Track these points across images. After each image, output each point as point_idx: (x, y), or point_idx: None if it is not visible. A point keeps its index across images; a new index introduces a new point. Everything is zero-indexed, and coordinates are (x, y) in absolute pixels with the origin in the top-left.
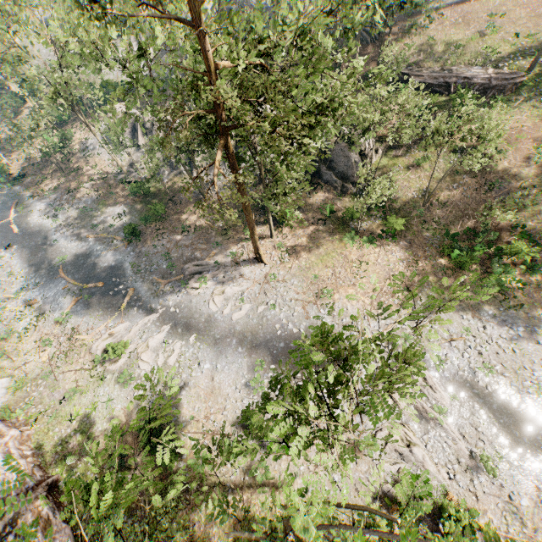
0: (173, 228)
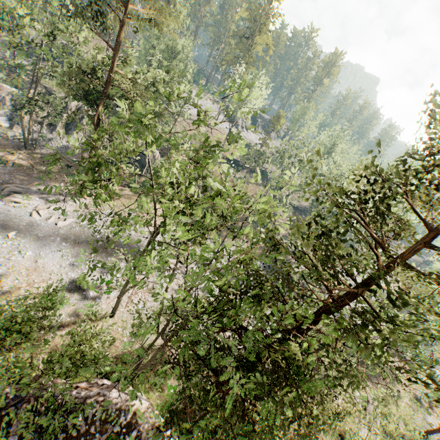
0: None
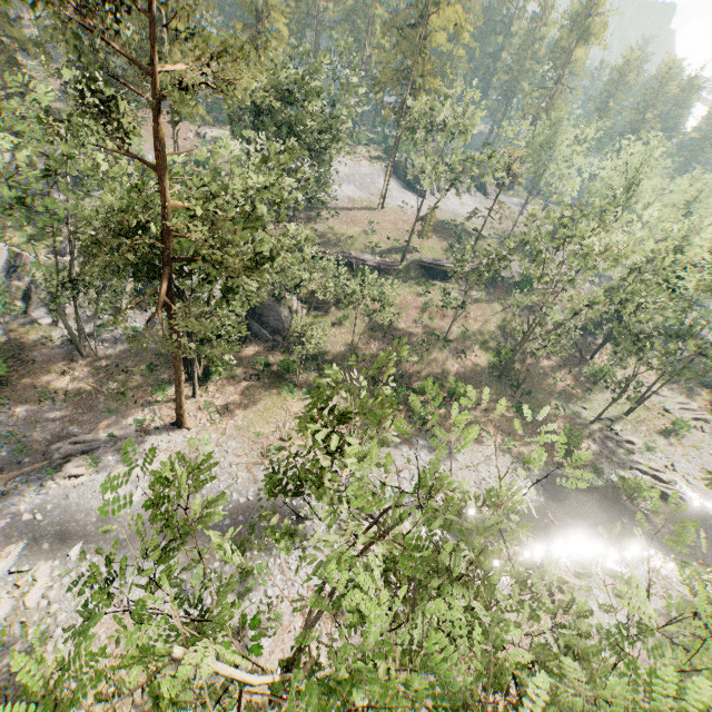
0: (21, 396)
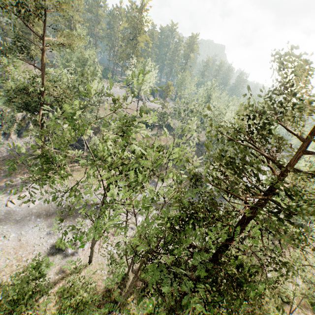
0: None
